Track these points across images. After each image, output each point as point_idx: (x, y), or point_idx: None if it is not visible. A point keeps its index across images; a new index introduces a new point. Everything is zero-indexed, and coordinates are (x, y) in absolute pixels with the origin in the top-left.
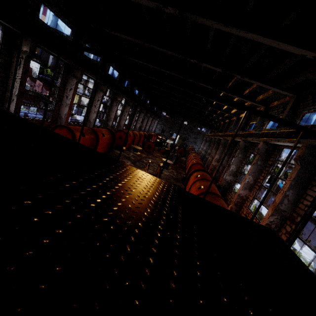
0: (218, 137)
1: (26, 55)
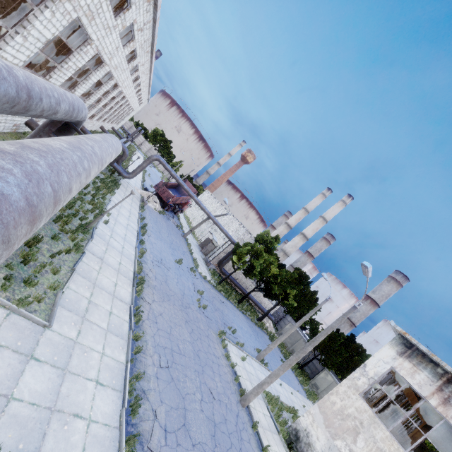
0: None
1: None
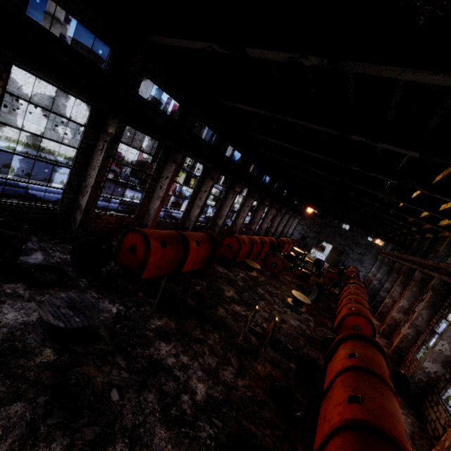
0: (409, 263)
1: (111, 138)
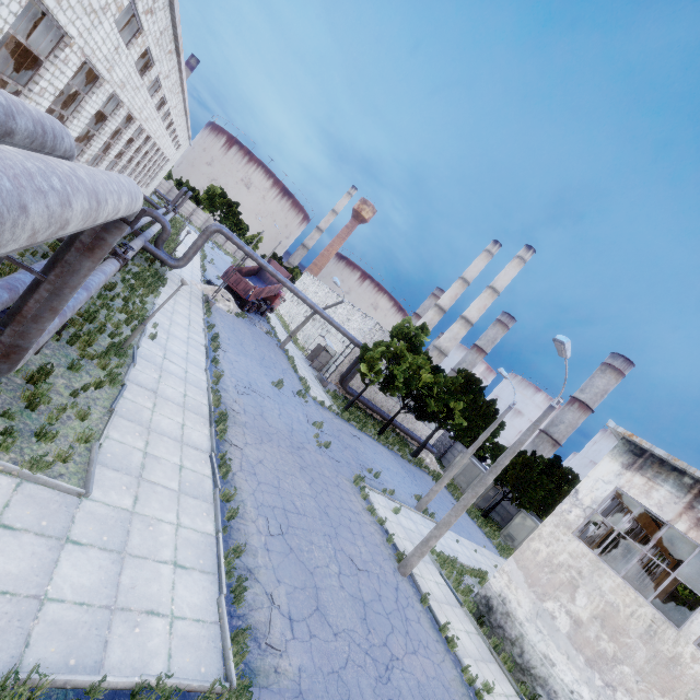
0: None
1: None
